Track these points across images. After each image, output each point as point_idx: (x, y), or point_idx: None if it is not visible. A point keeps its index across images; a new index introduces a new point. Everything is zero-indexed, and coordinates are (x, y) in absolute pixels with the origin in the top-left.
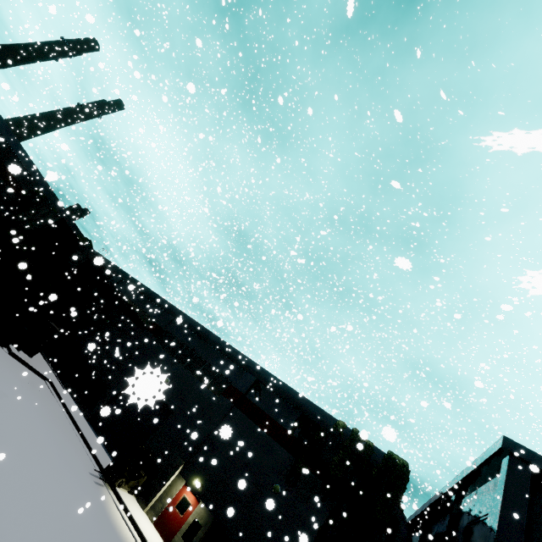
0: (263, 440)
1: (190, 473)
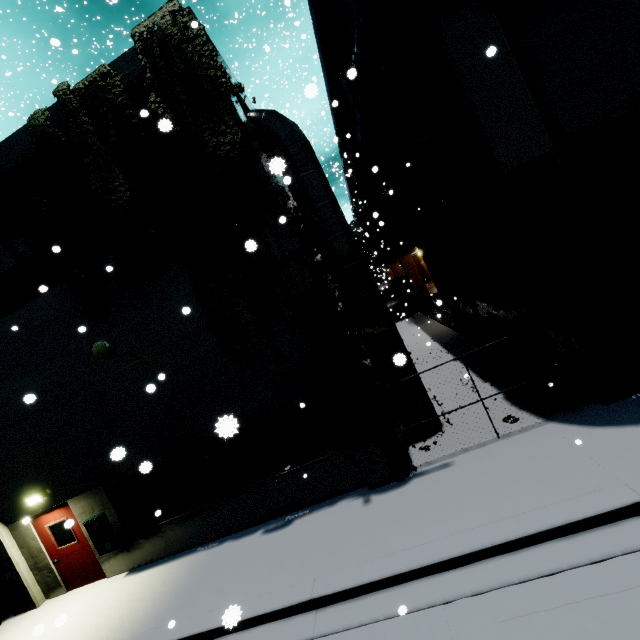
0: (12, 333)
1: (16, 507)
